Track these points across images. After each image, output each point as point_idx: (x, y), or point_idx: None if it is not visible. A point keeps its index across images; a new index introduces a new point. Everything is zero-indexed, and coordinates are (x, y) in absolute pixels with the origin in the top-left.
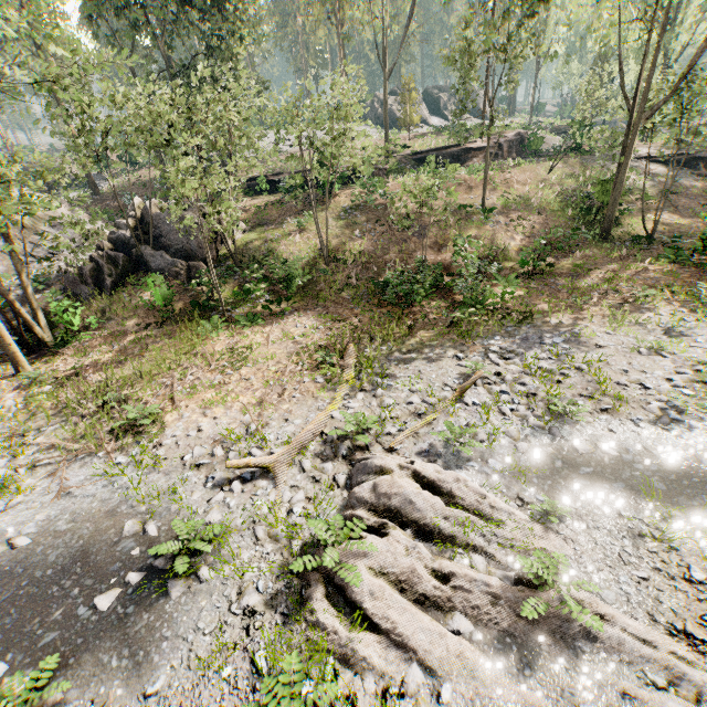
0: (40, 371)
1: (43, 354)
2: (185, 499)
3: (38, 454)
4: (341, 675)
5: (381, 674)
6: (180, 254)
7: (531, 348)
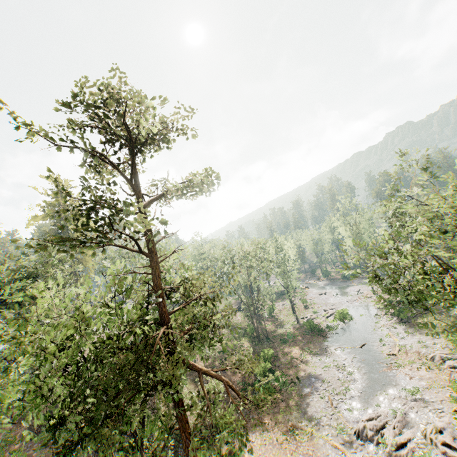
0: None
1: None
2: None
3: None
4: (416, 453)
5: (415, 446)
6: None
7: (315, 385)
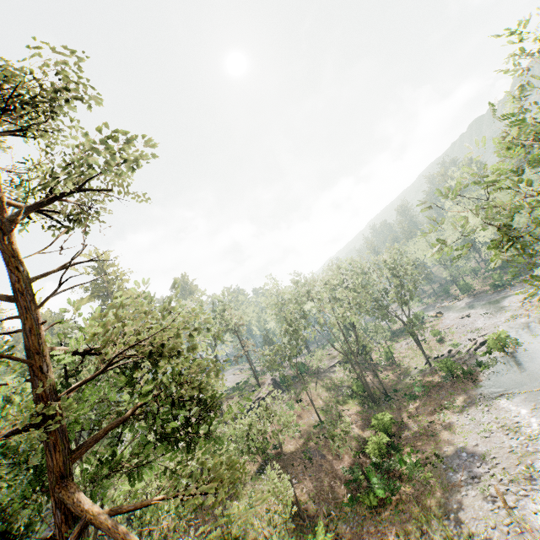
0: None
1: None
2: None
3: None
4: None
5: None
6: None
7: (468, 465)
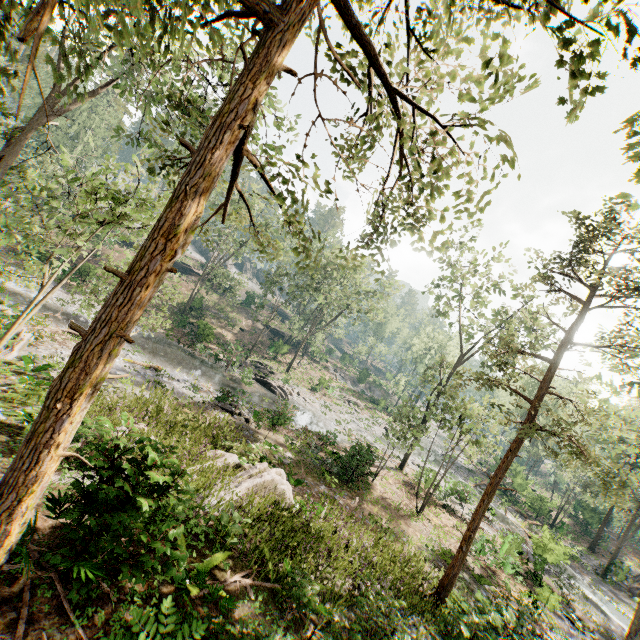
0: None
1: None
2: None
3: None
4: None
5: None
6: None
7: None
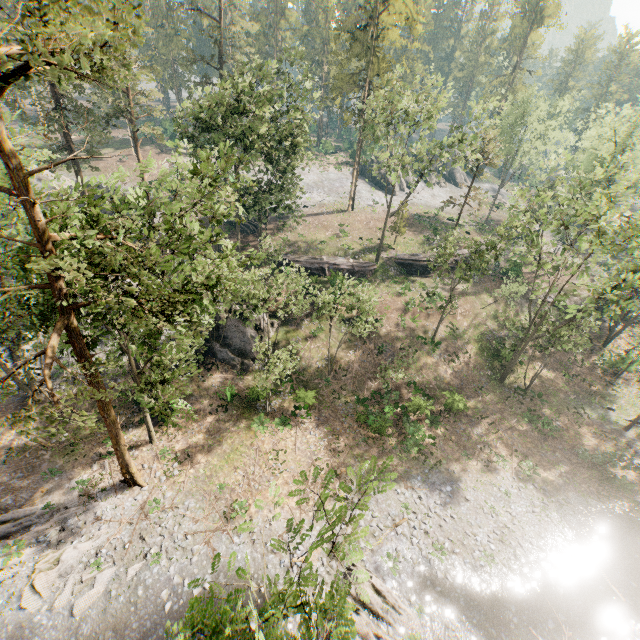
0: (166, 448)
1: (156, 422)
2: (273, 573)
3: (191, 525)
4: None
5: None
6: (237, 350)
7: (434, 493)
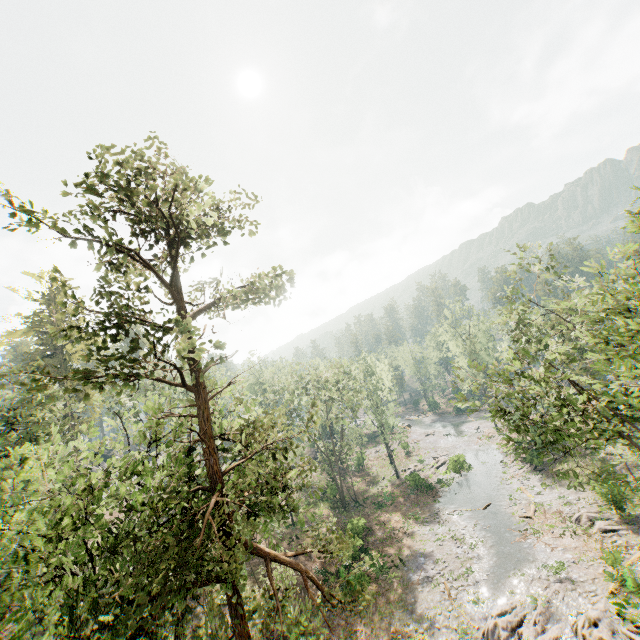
0: None
1: None
2: None
3: None
4: None
5: None
6: None
7: (424, 567)
